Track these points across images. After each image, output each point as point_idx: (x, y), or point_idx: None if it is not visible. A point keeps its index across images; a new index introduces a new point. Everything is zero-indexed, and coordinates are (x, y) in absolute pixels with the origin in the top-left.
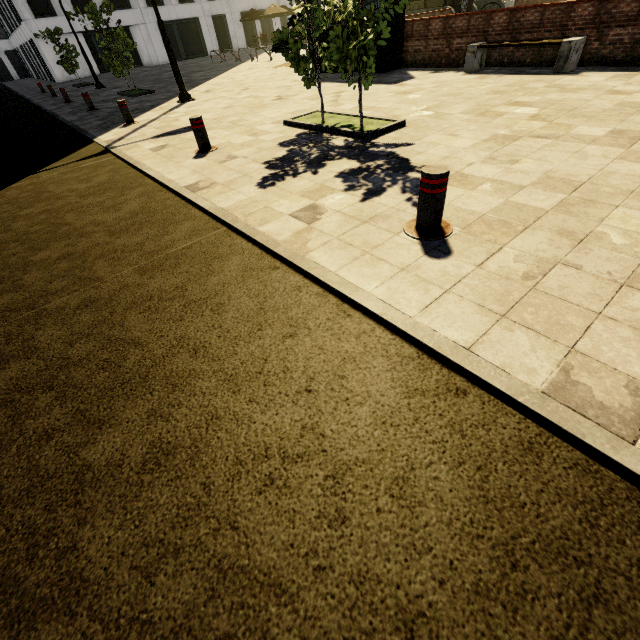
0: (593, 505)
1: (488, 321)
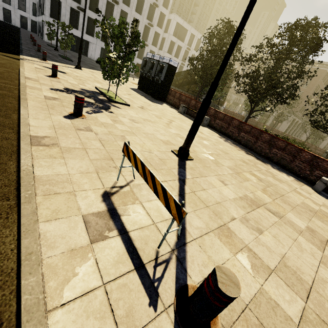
0: (0, 147)
1: (48, 126)
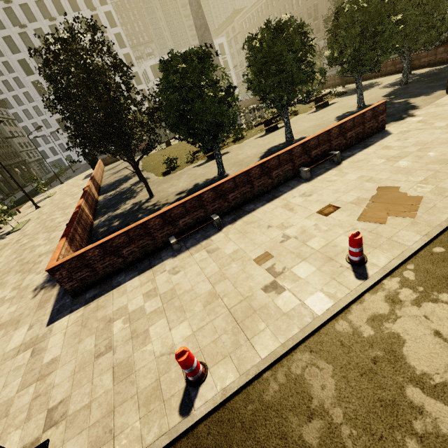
0: None
1: None
